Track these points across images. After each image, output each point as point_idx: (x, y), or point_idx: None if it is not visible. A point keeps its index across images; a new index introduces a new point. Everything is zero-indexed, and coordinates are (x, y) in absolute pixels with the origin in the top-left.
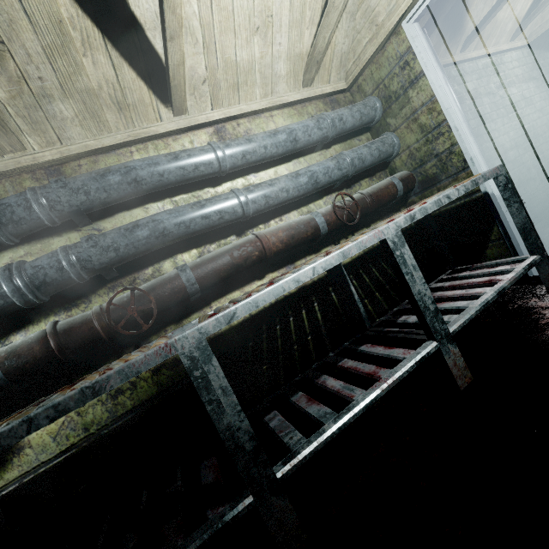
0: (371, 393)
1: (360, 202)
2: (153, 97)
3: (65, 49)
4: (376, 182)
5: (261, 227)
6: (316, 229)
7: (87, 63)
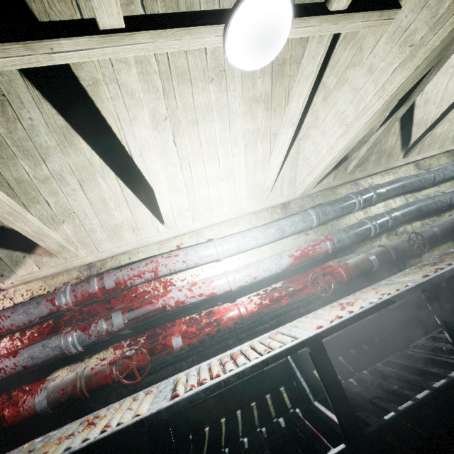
0: None
1: None
2: (400, 151)
3: (387, 135)
4: None
5: (447, 213)
6: None
7: (389, 139)
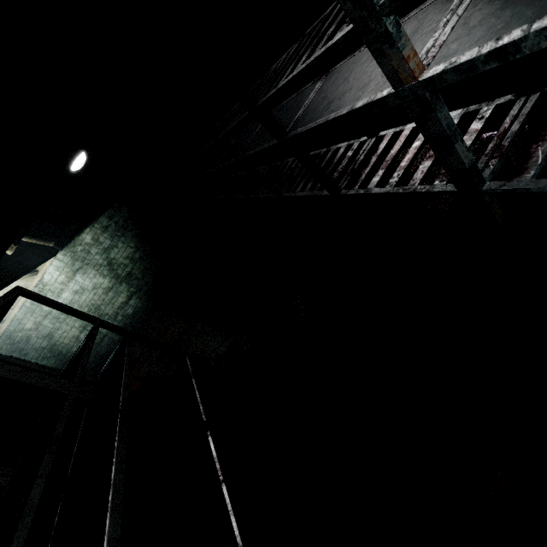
0: None
1: None
2: None
3: None
4: None
5: None
6: None
7: None
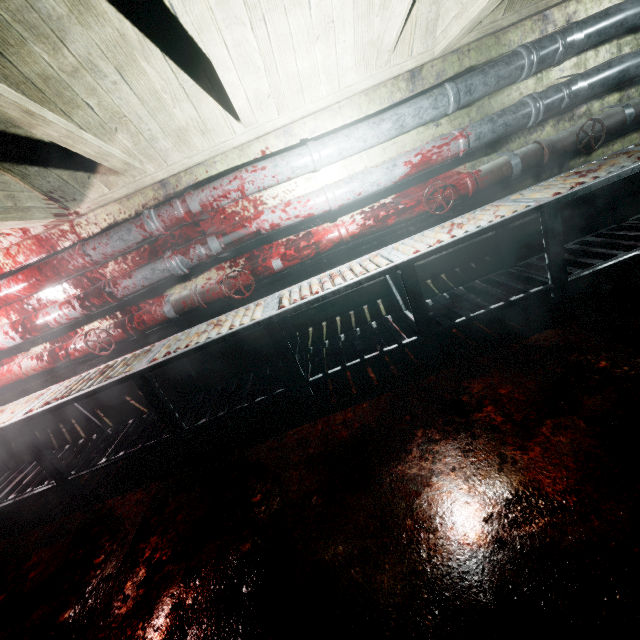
0: None
1: None
2: None
3: None
4: None
5: None
6: None
7: None
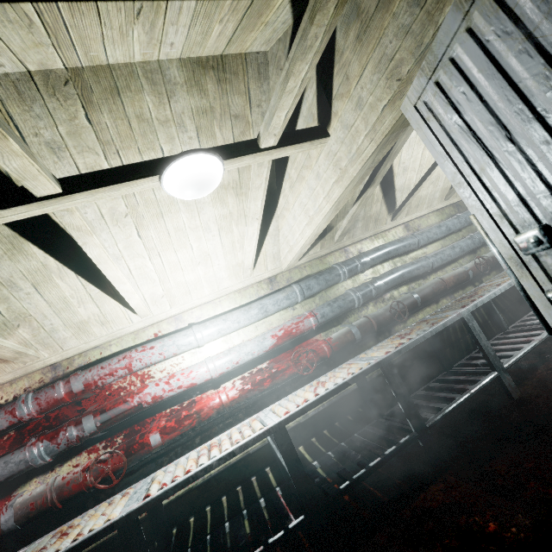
0: (532, 343)
1: (487, 261)
2: (387, 215)
3: (370, 203)
4: (489, 249)
5: (433, 275)
6: (467, 276)
7: (374, 206)
